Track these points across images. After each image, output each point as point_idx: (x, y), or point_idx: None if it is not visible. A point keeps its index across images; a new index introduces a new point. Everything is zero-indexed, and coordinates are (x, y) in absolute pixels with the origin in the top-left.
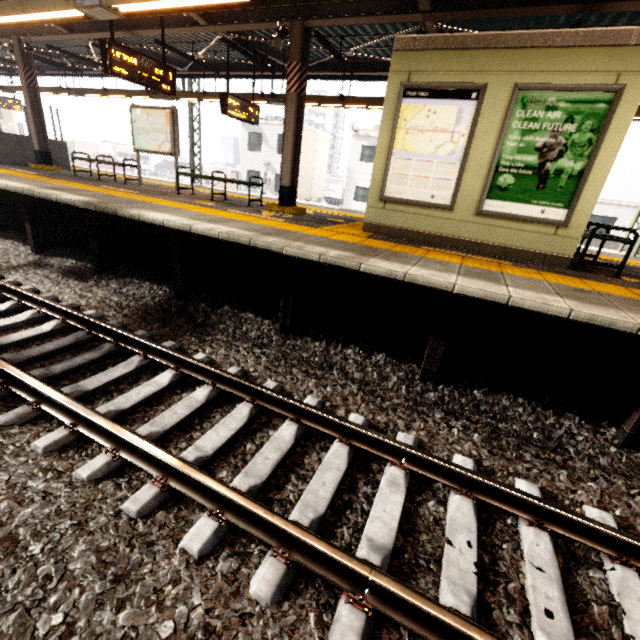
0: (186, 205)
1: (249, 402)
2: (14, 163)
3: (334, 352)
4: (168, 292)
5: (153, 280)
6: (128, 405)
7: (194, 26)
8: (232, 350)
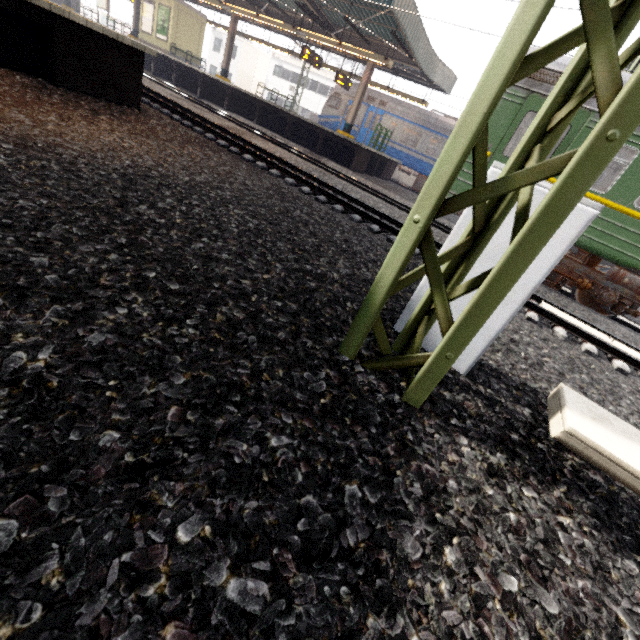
0: None
1: None
2: (56, 2)
3: None
4: None
5: None
6: None
7: None
8: None
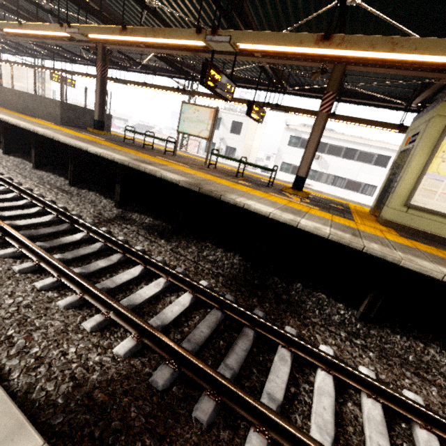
0: (239, 185)
1: (427, 429)
2: (77, 126)
3: (419, 349)
4: (241, 261)
5: (223, 247)
6: (330, 429)
7: (250, 56)
8: (337, 339)
